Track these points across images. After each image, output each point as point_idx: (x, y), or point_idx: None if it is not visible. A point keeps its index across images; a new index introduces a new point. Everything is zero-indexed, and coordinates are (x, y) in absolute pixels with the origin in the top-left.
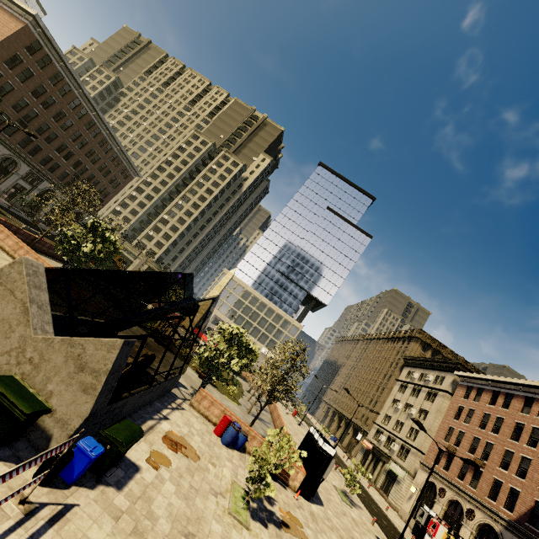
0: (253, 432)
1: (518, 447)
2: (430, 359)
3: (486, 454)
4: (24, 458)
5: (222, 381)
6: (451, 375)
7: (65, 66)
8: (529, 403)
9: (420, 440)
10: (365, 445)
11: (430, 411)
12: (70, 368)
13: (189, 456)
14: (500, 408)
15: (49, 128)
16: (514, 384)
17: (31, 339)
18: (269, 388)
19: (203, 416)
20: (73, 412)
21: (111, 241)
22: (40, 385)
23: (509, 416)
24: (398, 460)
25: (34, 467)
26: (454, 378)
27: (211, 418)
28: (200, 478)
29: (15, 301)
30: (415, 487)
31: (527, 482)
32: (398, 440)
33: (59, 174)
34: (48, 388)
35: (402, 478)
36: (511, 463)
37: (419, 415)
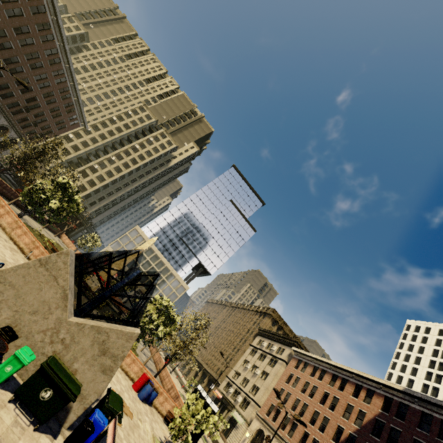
0: (161, 389)
1: (323, 409)
2: (277, 334)
3: (302, 412)
4: (53, 429)
5: (144, 341)
6: (289, 349)
7: (56, 21)
8: (334, 379)
9: (259, 396)
10: (216, 394)
11: (270, 374)
12: (94, 351)
13: (128, 414)
14: (317, 379)
15: (17, 62)
16: (328, 364)
17: (66, 322)
18: (178, 352)
19: (123, 371)
20: (92, 388)
21: (77, 202)
22: (67, 363)
23: (321, 386)
24: (240, 409)
25: (60, 437)
26: (291, 351)
27: (130, 374)
28: (137, 435)
29: (57, 287)
30: (249, 432)
31: (325, 435)
32: (243, 393)
33: (9, 102)
34: (74, 366)
35: (241, 425)
36: (317, 420)
37: (262, 376)
